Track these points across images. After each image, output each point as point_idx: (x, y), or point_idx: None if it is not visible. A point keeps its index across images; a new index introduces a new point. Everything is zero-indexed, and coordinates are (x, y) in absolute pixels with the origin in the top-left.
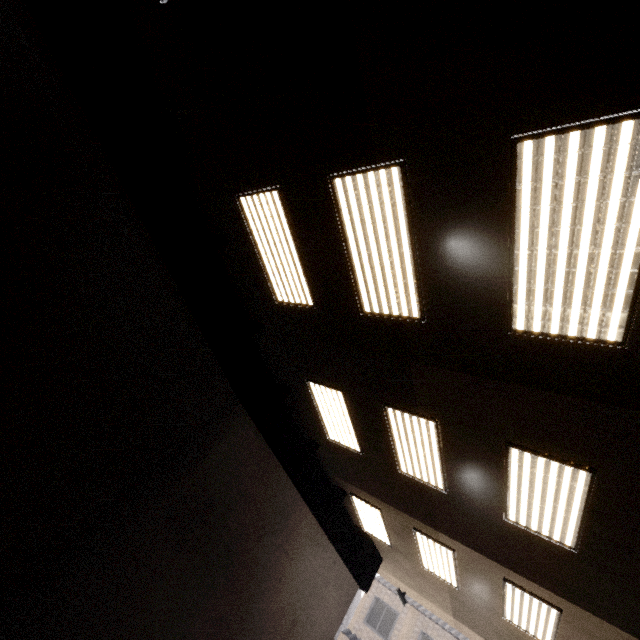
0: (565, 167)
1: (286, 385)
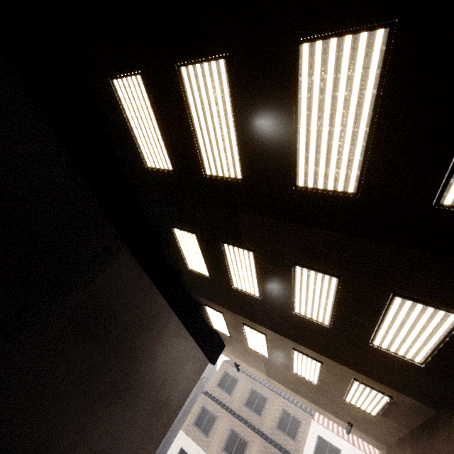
0: (327, 66)
1: (158, 231)
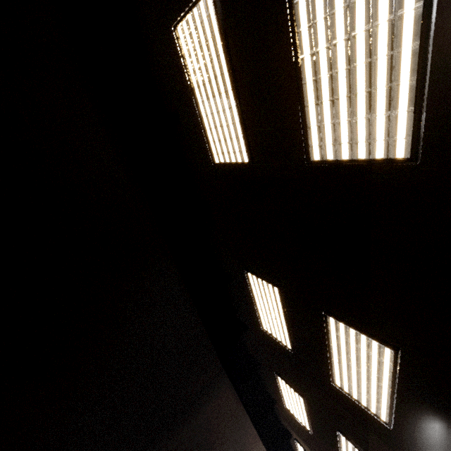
0: None
1: (258, 361)
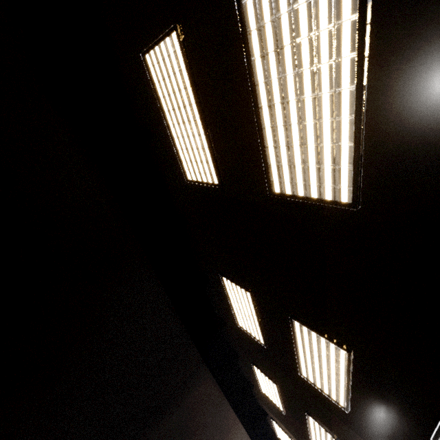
0: None
1: (236, 351)
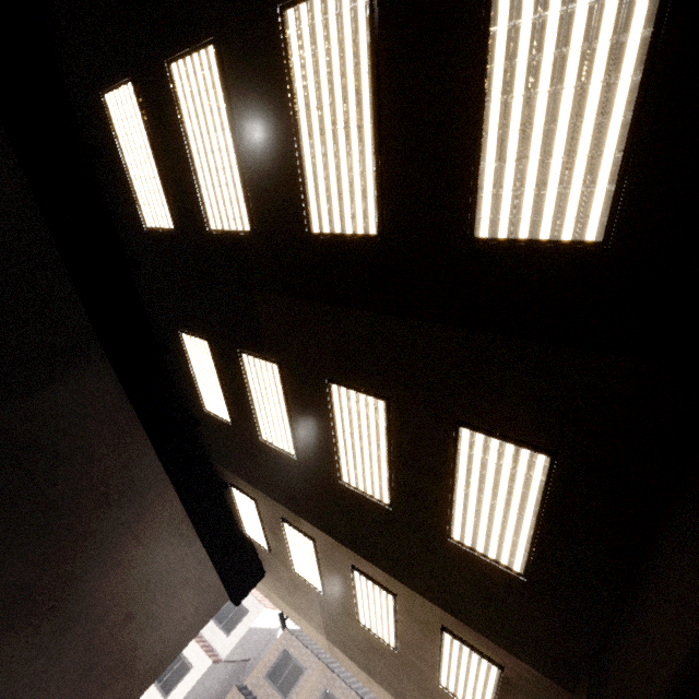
0: (316, 38)
1: (166, 343)
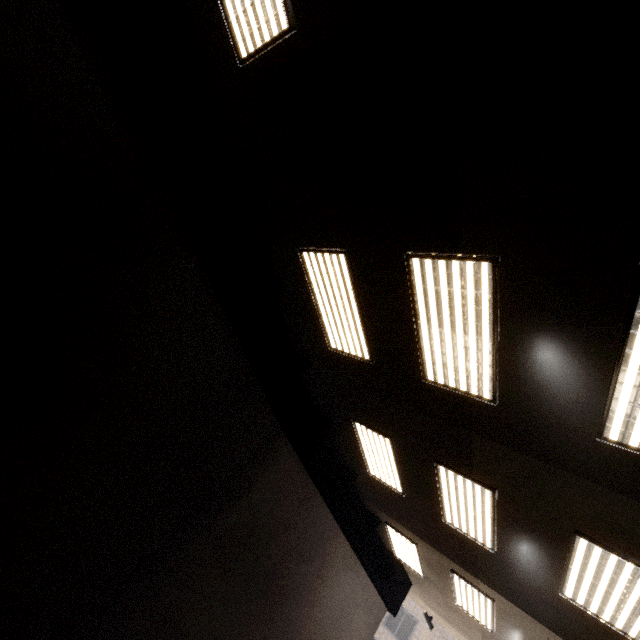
0: None
1: (329, 417)
